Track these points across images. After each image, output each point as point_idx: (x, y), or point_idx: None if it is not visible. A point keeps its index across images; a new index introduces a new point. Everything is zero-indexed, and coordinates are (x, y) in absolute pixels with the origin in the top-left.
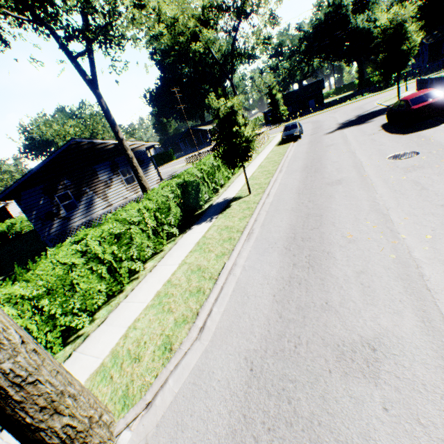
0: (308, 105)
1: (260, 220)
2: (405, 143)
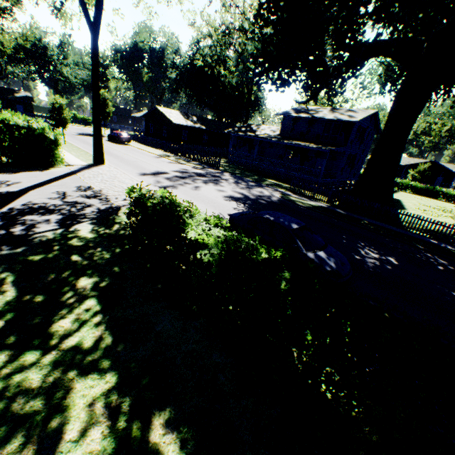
0: (16, 108)
1: (87, 151)
2: (121, 146)
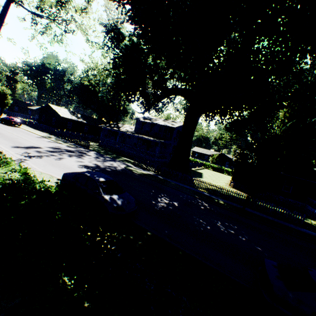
0: None
1: None
2: (11, 127)
